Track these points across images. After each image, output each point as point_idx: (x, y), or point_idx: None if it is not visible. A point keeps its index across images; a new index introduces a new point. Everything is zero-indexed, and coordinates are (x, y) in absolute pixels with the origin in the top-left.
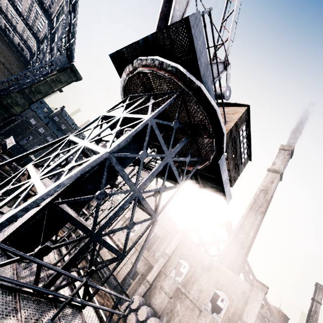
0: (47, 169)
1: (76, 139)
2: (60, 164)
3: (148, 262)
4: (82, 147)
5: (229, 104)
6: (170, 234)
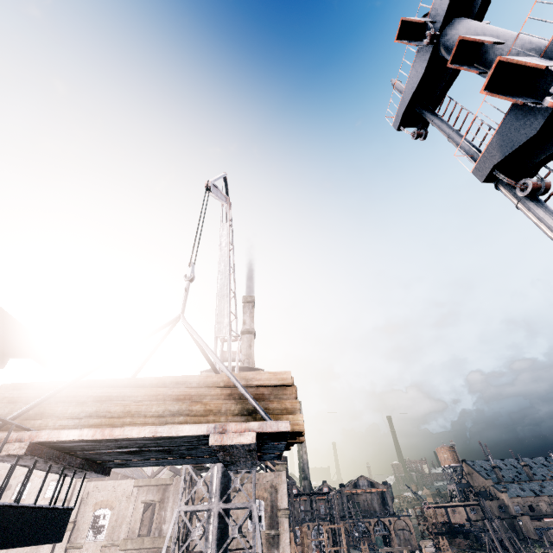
0: (213, 547)
1: (197, 507)
2: (177, 538)
3: (156, 549)
4: (221, 511)
5: (247, 367)
6: (170, 486)
